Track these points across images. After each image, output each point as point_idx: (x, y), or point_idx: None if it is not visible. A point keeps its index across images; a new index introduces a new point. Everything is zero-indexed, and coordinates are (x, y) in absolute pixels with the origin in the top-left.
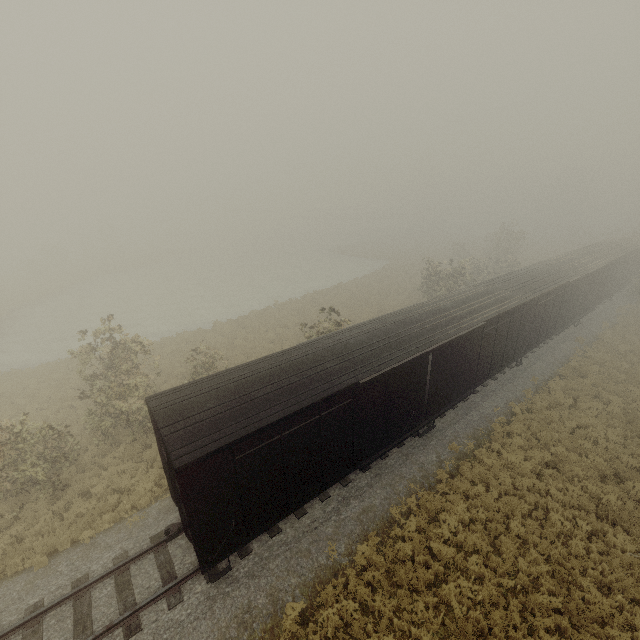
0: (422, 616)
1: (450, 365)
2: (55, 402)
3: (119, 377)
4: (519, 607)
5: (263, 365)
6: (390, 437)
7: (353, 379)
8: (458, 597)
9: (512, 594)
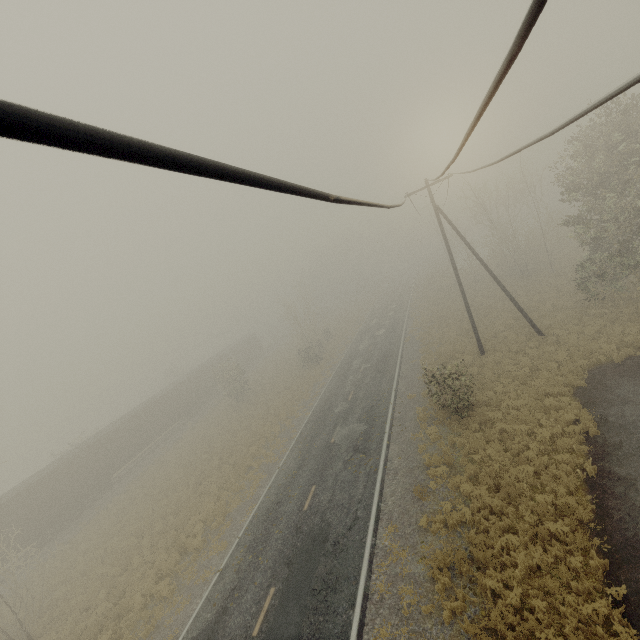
0: None
1: None
2: None
3: None
4: None
5: None
6: None
7: None
8: None
9: None
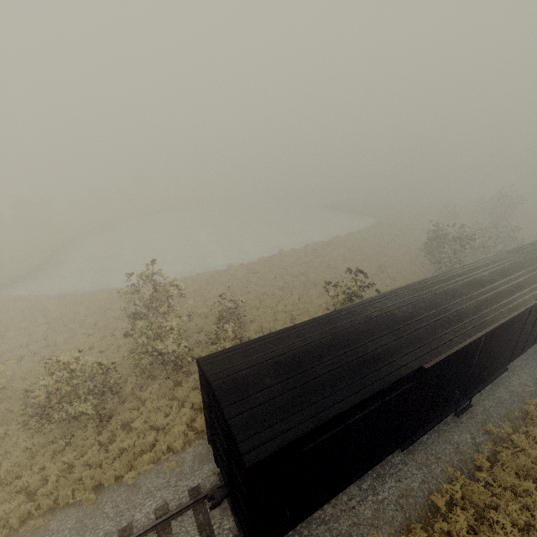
0: None
1: (496, 344)
2: (100, 330)
3: (157, 317)
4: None
5: (310, 333)
6: (431, 417)
7: (415, 362)
8: None
9: None
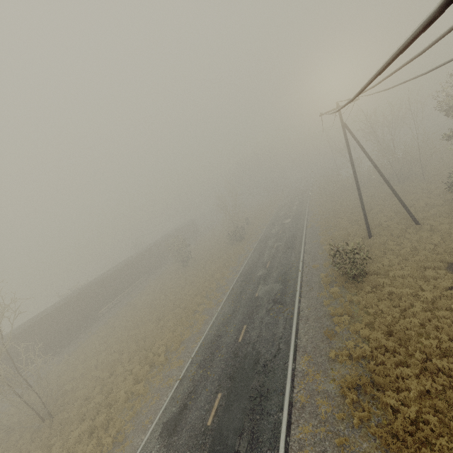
0: None
1: None
2: None
3: None
4: None
5: None
6: None
7: None
8: None
9: None
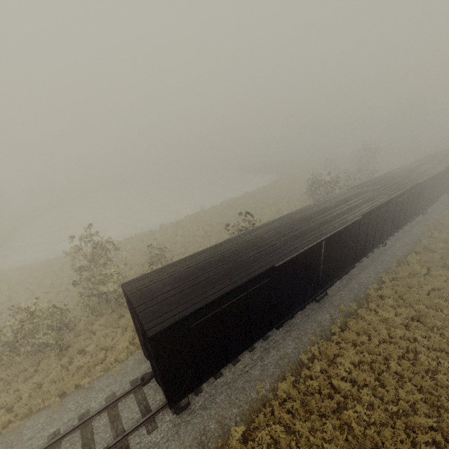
0: (331, 434)
1: (337, 249)
2: (55, 287)
3: (99, 268)
4: (402, 426)
5: (203, 256)
6: (296, 304)
7: (270, 264)
8: (356, 420)
9: (396, 416)
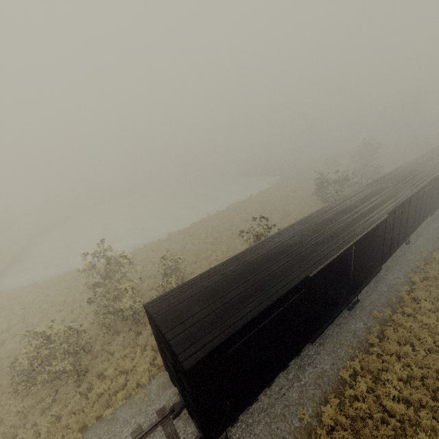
0: None
1: (366, 251)
2: (68, 305)
3: (113, 284)
4: None
5: (227, 268)
6: (329, 314)
7: (303, 274)
8: None
9: None
